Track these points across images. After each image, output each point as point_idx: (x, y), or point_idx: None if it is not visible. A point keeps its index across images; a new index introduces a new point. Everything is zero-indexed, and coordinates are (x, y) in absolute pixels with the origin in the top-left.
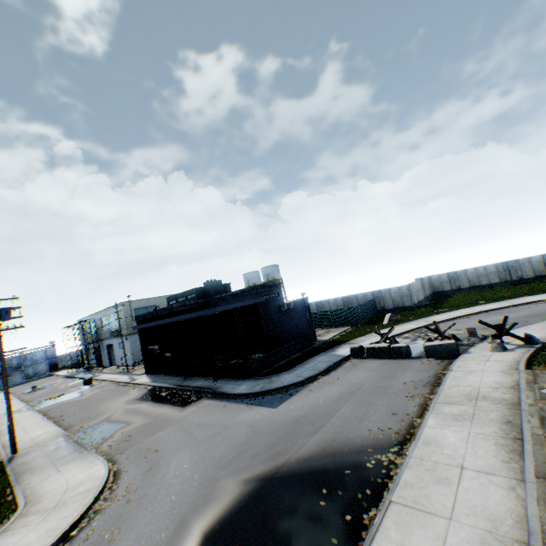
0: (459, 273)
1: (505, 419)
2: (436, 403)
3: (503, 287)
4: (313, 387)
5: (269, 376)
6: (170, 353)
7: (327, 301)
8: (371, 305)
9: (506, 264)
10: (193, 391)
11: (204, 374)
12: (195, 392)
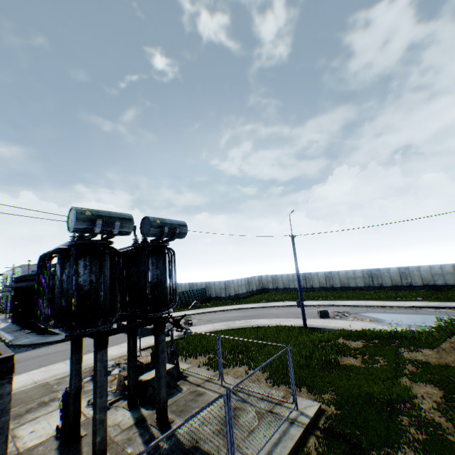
0: (278, 276)
1: (59, 373)
2: (62, 362)
3: (296, 292)
4: (54, 345)
5: (53, 335)
6: (21, 309)
7: (180, 284)
8: (201, 292)
9: (305, 274)
10: (4, 339)
11: (31, 328)
12: (4, 339)
